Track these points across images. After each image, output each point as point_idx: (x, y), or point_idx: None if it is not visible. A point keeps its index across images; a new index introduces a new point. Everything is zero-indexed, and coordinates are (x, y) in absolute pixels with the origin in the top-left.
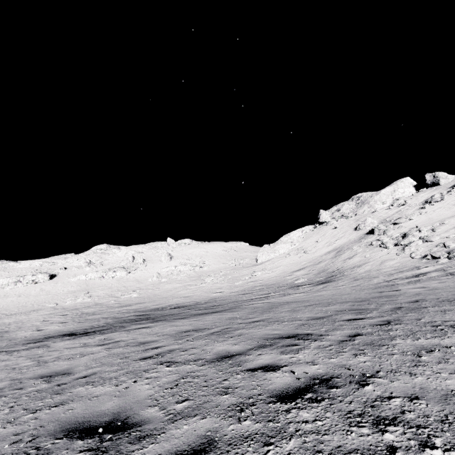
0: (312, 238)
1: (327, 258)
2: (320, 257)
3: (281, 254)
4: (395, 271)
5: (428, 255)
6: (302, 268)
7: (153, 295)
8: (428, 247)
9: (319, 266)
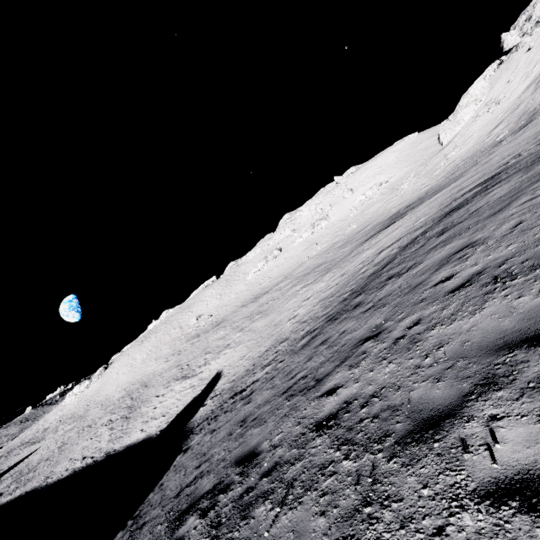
0: (501, 80)
1: (526, 97)
2: (518, 99)
3: (467, 121)
4: None
5: None
6: (499, 123)
7: (368, 219)
8: None
9: (518, 111)
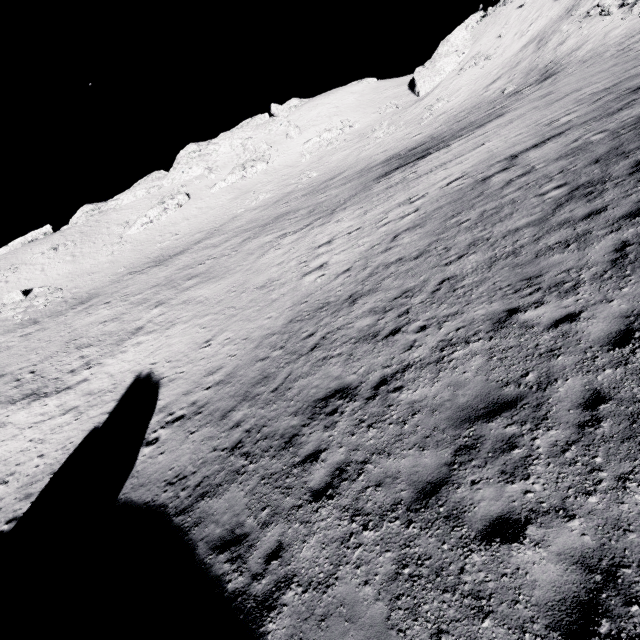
0: (488, 34)
1: (526, 55)
2: (515, 56)
3: (448, 73)
4: (624, 39)
5: None
6: (497, 78)
7: (334, 168)
8: None
9: (521, 69)
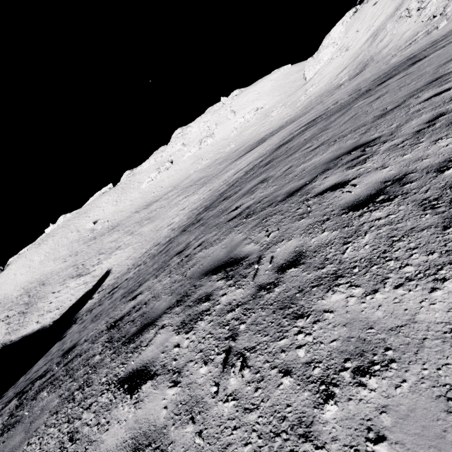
0: (353, 28)
1: (365, 48)
2: (360, 49)
3: (325, 62)
4: (404, 42)
5: (431, 16)
6: (344, 68)
7: (244, 141)
8: (438, 4)
9: (358, 60)
